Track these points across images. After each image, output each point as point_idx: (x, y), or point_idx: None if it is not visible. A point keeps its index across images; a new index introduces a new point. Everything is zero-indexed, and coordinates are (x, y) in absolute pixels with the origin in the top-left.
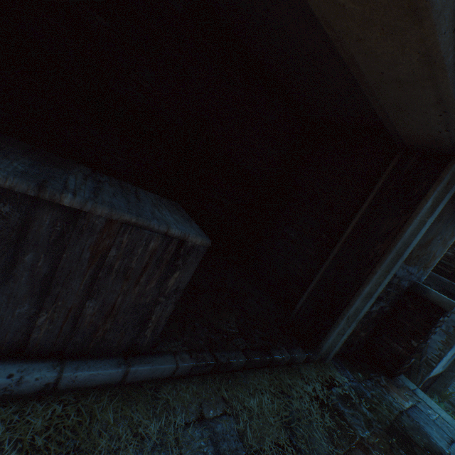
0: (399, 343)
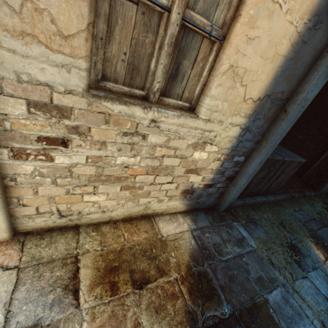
0: None
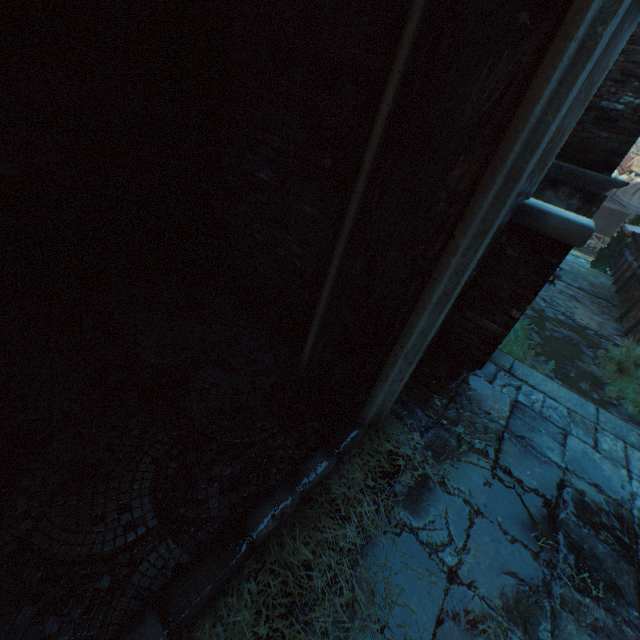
0: (493, 319)
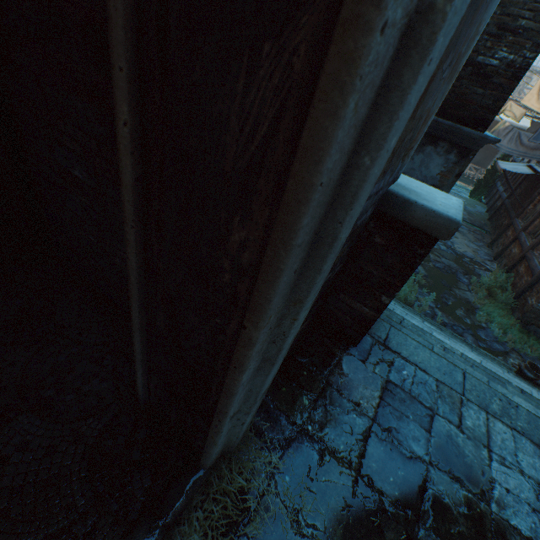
0: (365, 303)
